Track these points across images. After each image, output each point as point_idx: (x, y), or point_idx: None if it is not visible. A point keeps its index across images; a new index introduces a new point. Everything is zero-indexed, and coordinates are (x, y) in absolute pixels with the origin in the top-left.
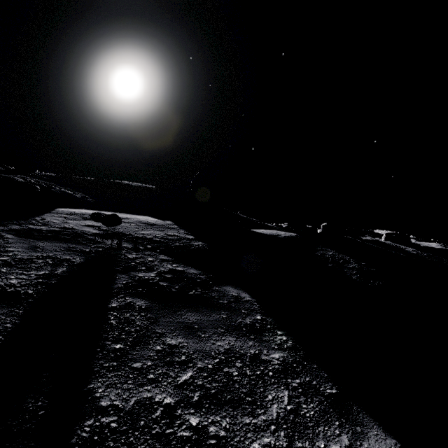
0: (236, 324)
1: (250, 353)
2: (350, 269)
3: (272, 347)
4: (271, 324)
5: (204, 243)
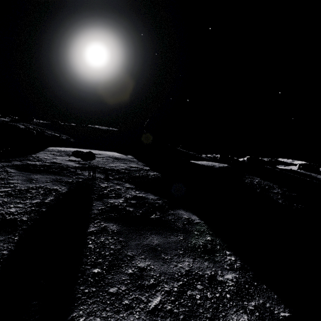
0: (191, 245)
1: (207, 274)
2: (275, 194)
3: (225, 268)
4: (219, 244)
5: (157, 173)
